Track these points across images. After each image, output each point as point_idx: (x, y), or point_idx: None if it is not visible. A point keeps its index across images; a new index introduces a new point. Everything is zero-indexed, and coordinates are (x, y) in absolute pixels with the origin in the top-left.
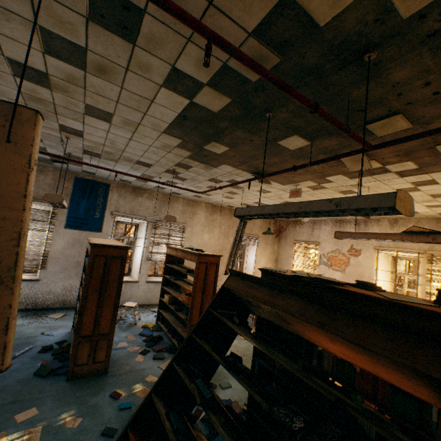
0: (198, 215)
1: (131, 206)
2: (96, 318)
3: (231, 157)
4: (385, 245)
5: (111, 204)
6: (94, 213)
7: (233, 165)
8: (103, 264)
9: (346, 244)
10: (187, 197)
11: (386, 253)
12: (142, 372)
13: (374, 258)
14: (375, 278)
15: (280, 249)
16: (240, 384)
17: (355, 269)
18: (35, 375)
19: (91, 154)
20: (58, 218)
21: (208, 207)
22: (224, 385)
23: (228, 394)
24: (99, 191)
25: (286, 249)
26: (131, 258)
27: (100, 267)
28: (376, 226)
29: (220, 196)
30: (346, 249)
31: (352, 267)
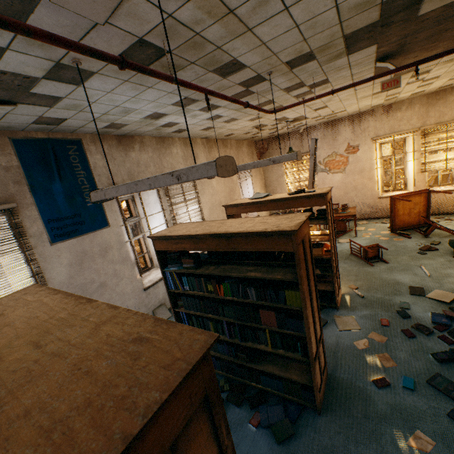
0: (199, 157)
1: (126, 170)
2: (315, 328)
3: (416, 24)
4: (382, 134)
5: (99, 175)
6: (84, 200)
7: (384, 43)
8: (302, 255)
9: (343, 145)
10: (186, 135)
11: (384, 141)
12: (343, 346)
13: (372, 149)
14: (375, 167)
15: (267, 173)
16: (407, 297)
17: (356, 165)
18: (281, 444)
19: (164, 49)
20: (29, 231)
21: (204, 144)
22: (405, 306)
23: (420, 310)
24: (70, 158)
25: (274, 170)
26: (145, 245)
27: (302, 261)
28: (371, 117)
29: (247, 118)
30: (344, 149)
31: (352, 164)
